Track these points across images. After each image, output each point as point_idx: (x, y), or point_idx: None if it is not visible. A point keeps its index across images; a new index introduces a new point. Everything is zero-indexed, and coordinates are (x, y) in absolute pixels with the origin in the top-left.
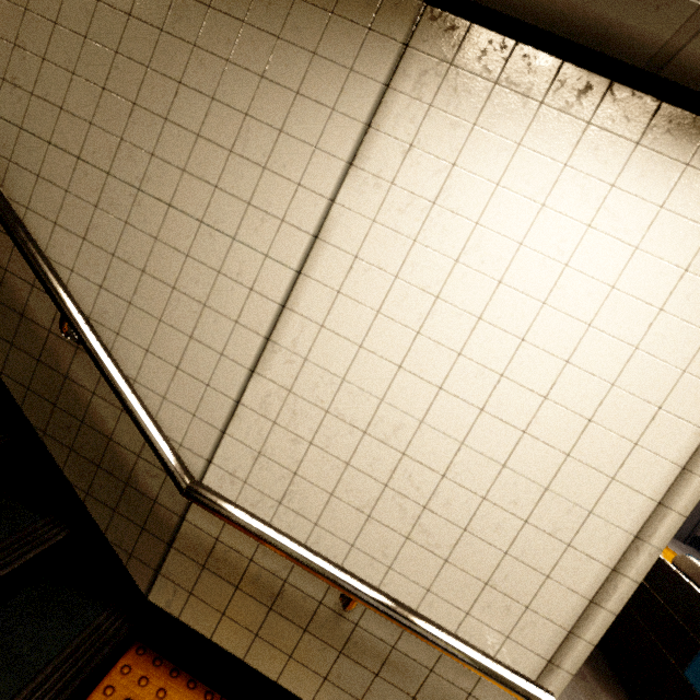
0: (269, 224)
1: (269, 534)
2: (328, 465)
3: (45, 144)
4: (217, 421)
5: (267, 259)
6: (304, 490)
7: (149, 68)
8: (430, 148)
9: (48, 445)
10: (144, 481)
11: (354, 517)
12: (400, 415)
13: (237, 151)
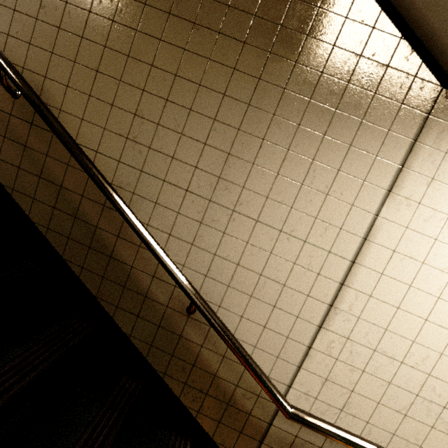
0: (331, 231)
1: (352, 439)
2: (376, 384)
3: (160, 182)
4: (294, 360)
5: (330, 254)
6: (359, 401)
7: (239, 130)
8: (446, 180)
9: (167, 382)
10: (241, 402)
11: (395, 416)
12: (427, 350)
13: (307, 184)
